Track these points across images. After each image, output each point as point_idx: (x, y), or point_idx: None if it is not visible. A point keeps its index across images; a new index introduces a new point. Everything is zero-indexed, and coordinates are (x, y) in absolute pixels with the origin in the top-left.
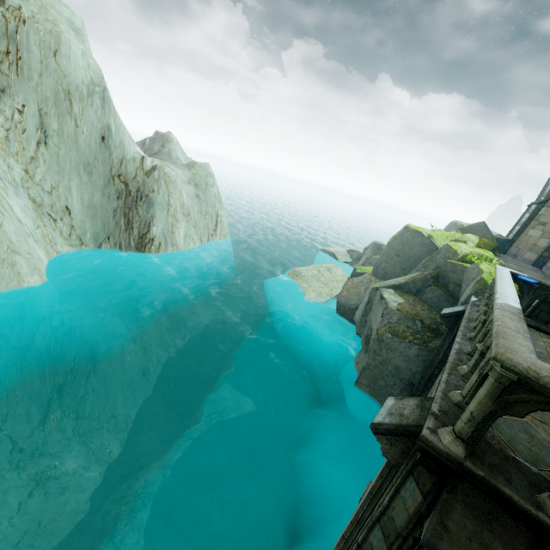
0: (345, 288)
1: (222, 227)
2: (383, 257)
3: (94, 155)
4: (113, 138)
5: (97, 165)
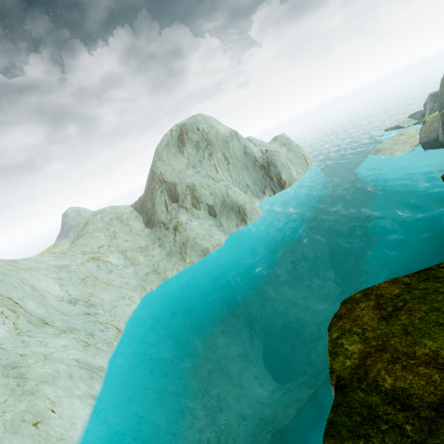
0: (422, 133)
1: (308, 159)
2: (442, 96)
3: (244, 159)
4: (246, 147)
5: (247, 162)
